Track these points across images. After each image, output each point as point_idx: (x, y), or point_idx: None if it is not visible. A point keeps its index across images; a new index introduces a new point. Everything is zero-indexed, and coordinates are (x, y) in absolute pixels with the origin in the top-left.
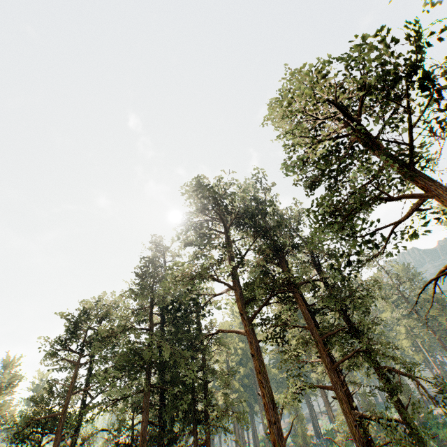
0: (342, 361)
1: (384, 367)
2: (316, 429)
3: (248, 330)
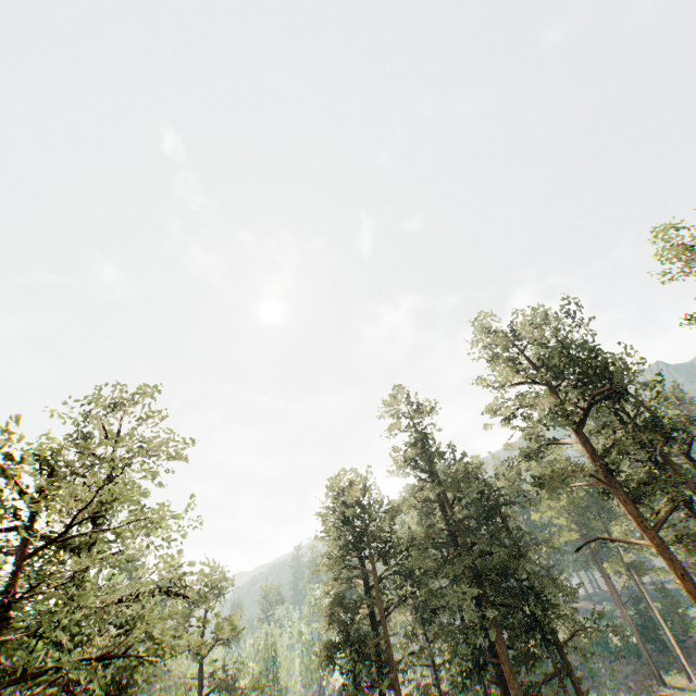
0: None
1: None
2: None
3: (659, 542)
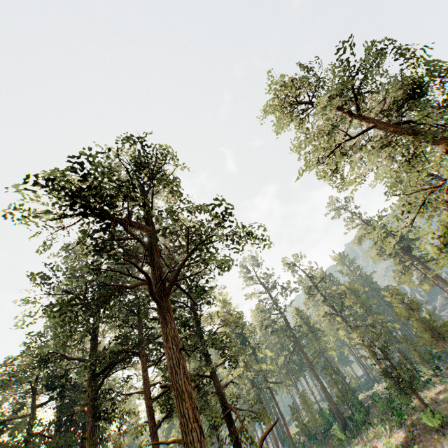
0: (160, 423)
1: (226, 405)
2: (280, 436)
3: (89, 407)
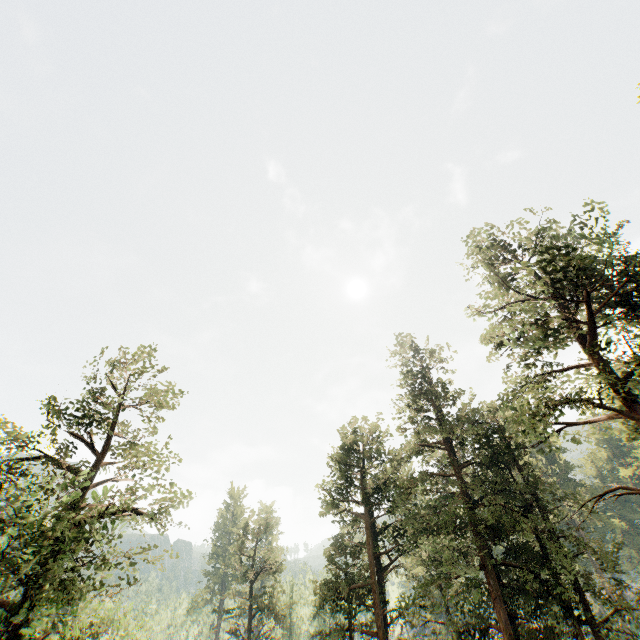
0: None
1: None
2: None
3: None
